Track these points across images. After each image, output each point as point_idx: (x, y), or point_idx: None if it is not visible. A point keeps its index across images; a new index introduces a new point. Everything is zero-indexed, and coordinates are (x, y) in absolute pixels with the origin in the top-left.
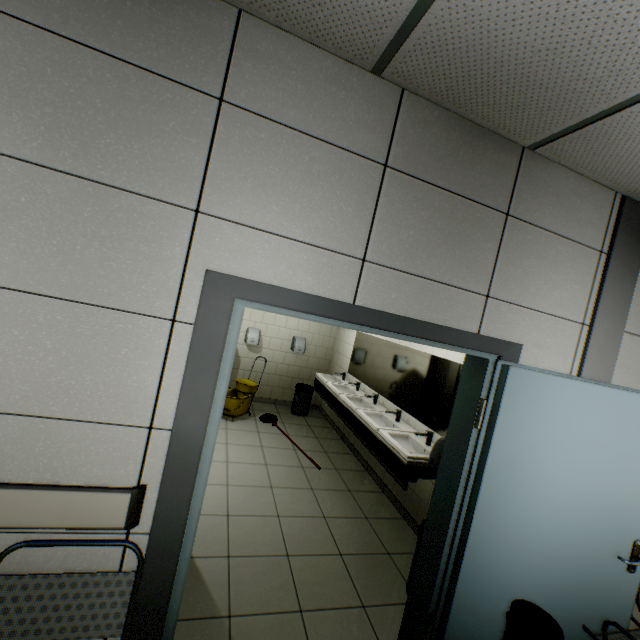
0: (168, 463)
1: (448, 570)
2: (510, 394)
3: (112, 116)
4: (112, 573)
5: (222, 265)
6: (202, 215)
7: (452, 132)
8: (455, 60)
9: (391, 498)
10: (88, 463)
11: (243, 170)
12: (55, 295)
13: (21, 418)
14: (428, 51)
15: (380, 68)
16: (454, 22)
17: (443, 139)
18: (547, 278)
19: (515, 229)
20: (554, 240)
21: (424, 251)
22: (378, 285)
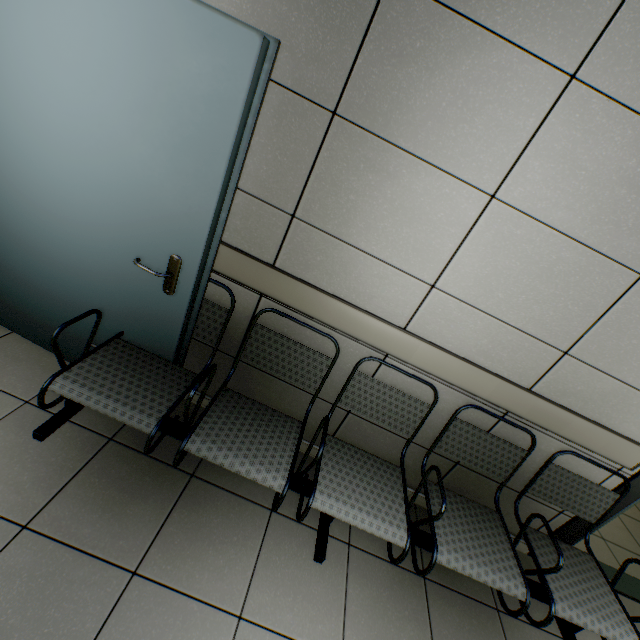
0: None
1: None
2: None
3: None
4: (606, 489)
5: None
6: None
7: None
8: None
9: None
10: (631, 422)
11: None
12: None
13: (616, 381)
14: None
15: None
16: None
17: None
18: None
19: None
20: None
21: None
22: None
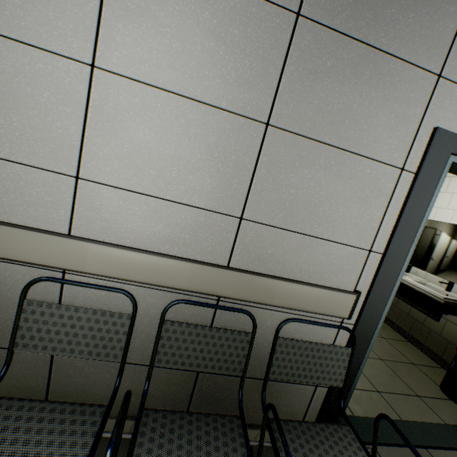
0: (378, 277)
1: None
2: None
3: None
4: (338, 347)
5: (444, 124)
6: (441, 79)
7: None
8: None
9: (394, 327)
10: (328, 271)
11: None
12: (333, 144)
13: (297, 235)
14: None
15: None
16: None
17: None
18: None
19: None
20: None
21: None
22: None
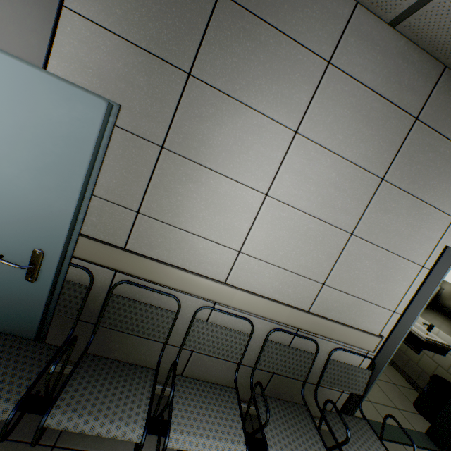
0: (395, 328)
1: None
2: None
3: (440, 170)
4: (363, 369)
5: None
6: None
7: None
8: None
9: None
10: (366, 321)
11: None
12: (385, 248)
13: (353, 297)
14: None
15: None
16: None
17: None
18: None
19: None
20: None
21: None
22: None
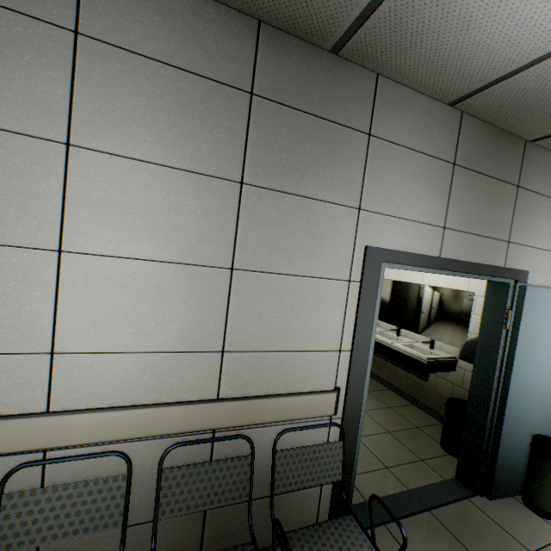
0: (351, 372)
1: (493, 422)
2: (527, 304)
3: (315, 154)
4: (331, 443)
5: (372, 242)
6: (361, 211)
7: (488, 136)
8: (512, 99)
9: (399, 392)
10: (309, 377)
11: (381, 179)
12: (290, 273)
13: (276, 353)
14: (497, 94)
15: (454, 102)
16: (525, 82)
17: (483, 142)
18: (539, 225)
19: (522, 195)
20: (542, 200)
21: (475, 217)
22: (452, 243)
